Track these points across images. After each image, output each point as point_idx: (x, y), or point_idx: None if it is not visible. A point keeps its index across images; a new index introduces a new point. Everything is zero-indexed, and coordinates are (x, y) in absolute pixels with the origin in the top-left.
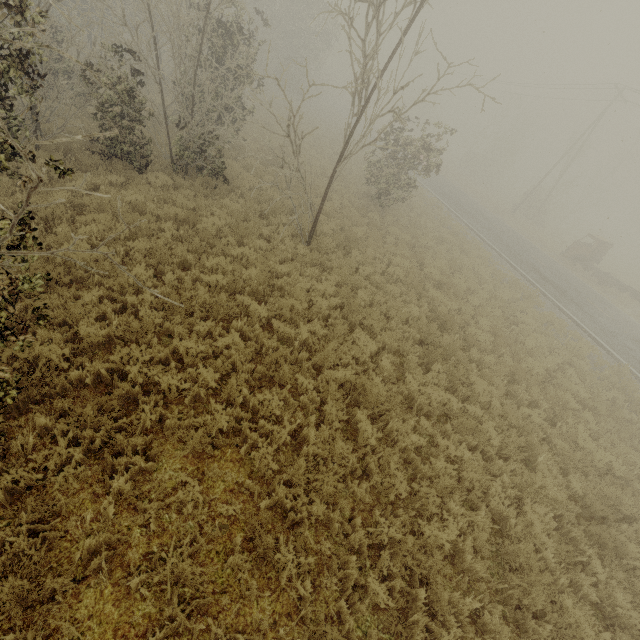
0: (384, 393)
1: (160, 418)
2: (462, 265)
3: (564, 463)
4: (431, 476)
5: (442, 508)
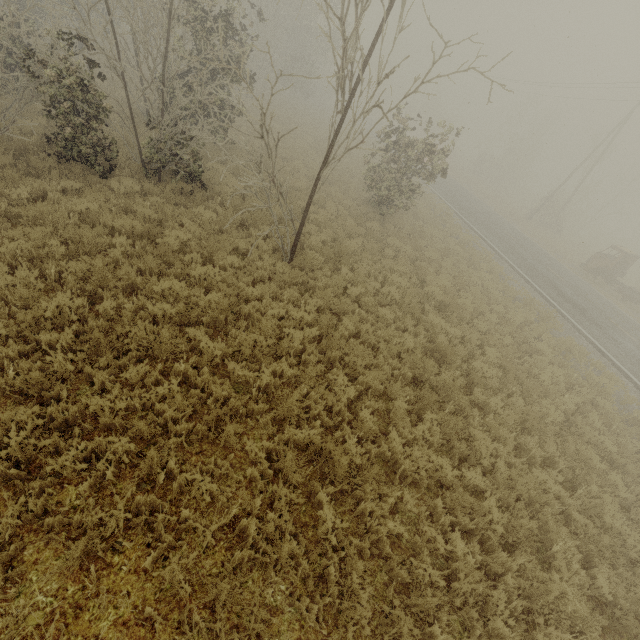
0: (358, 460)
1: (47, 508)
2: (469, 281)
3: (586, 547)
4: (411, 581)
5: (423, 632)
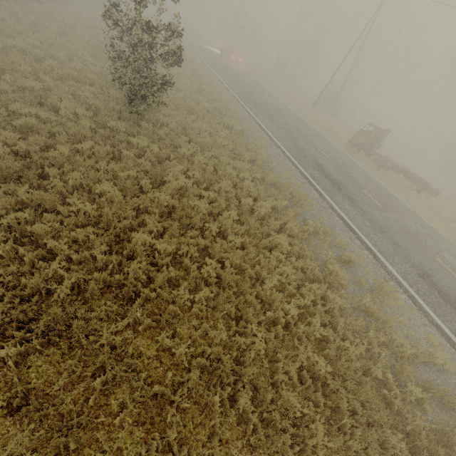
0: None
1: None
2: (225, 174)
3: None
4: None
5: None
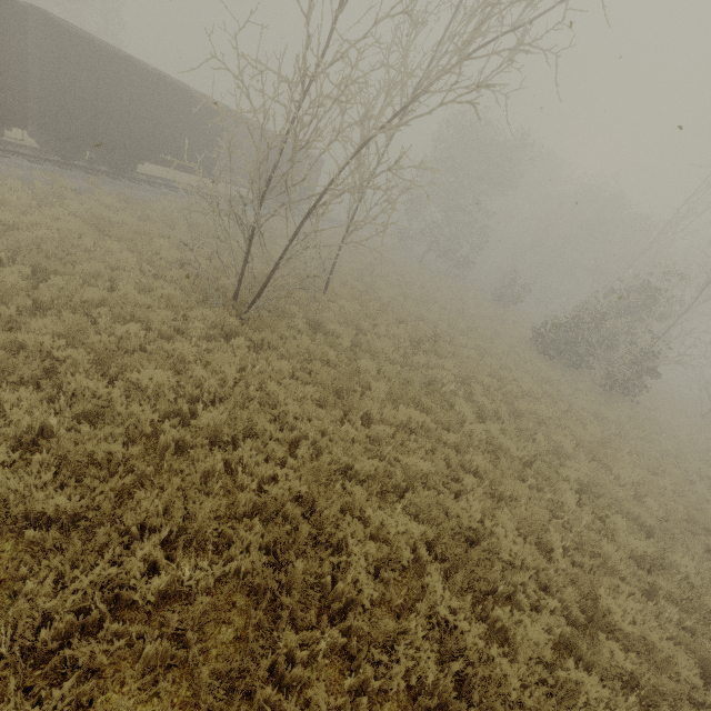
0: None
1: None
2: None
3: None
4: None
5: None
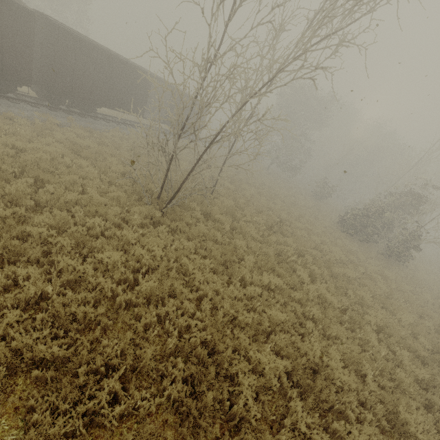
0: None
1: None
2: None
3: None
4: None
5: None
